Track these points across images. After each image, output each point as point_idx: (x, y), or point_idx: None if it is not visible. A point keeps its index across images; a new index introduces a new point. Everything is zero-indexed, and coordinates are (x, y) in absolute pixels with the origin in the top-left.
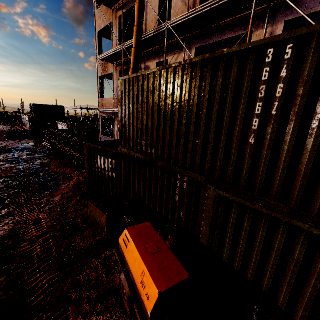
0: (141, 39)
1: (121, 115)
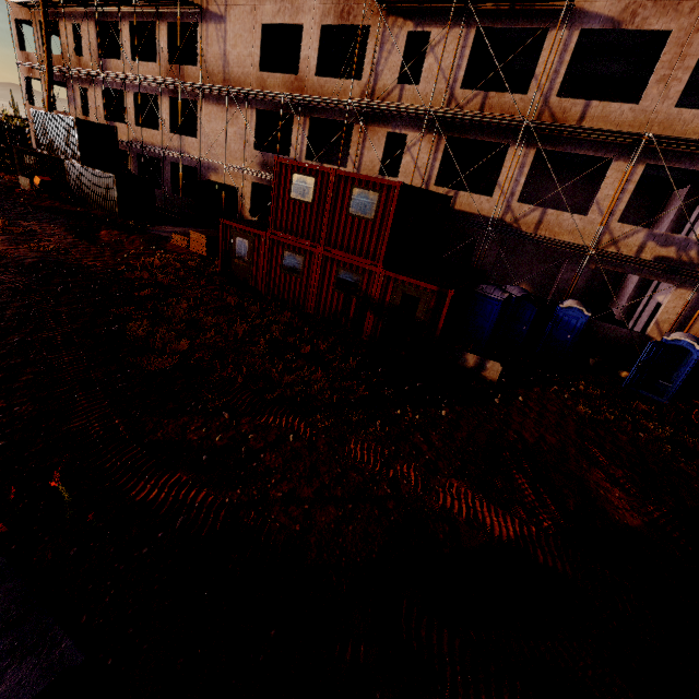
0: (53, 74)
1: (35, 130)
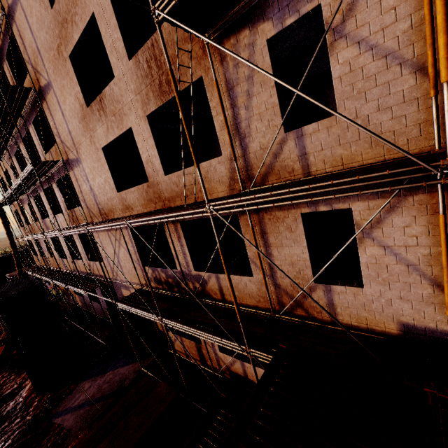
0: (15, 247)
1: None
